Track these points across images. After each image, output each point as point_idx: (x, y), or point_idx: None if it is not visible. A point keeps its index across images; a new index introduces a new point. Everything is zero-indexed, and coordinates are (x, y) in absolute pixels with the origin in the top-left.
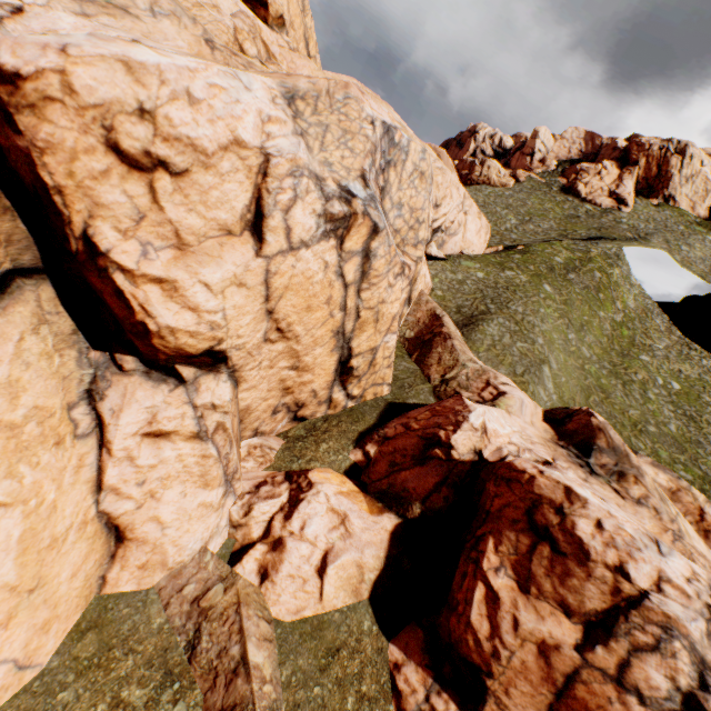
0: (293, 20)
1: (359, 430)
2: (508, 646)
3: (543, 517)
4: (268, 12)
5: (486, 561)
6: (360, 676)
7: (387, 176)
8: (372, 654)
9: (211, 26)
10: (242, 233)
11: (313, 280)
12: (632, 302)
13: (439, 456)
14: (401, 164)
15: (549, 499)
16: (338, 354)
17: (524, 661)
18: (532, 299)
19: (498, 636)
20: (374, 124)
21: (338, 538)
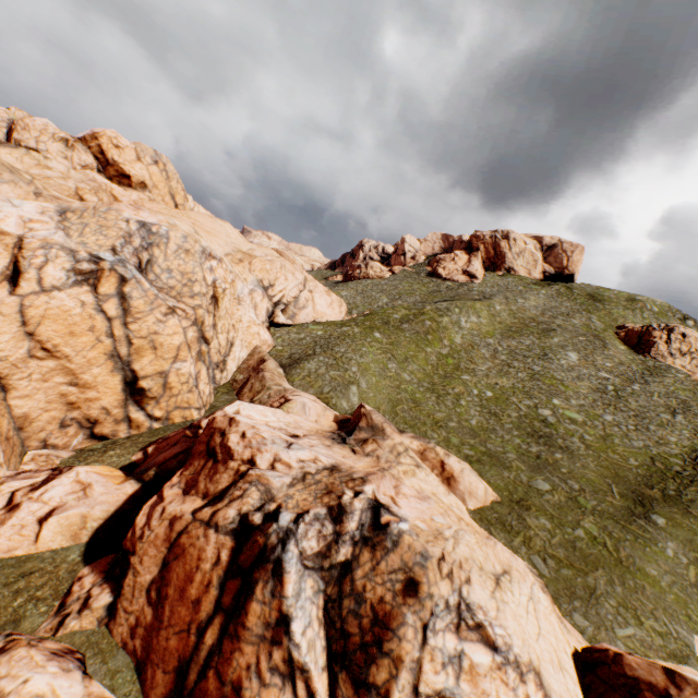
0: (158, 184)
1: (153, 440)
2: (152, 527)
3: (215, 441)
4: (132, 181)
5: (169, 482)
6: (42, 586)
7: (152, 252)
8: (64, 574)
9: (56, 187)
10: (2, 282)
11: (72, 313)
12: (459, 339)
13: (188, 434)
14: (165, 245)
15: (220, 428)
16: (121, 375)
17: (158, 533)
18: (358, 342)
19: (149, 524)
20: (130, 222)
21: (73, 499)
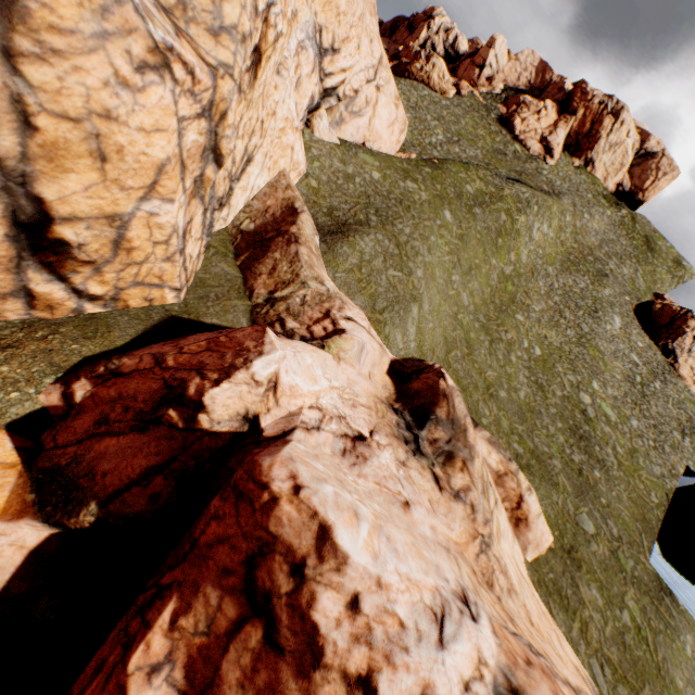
0: None
1: (83, 353)
2: None
3: (270, 576)
4: None
5: (140, 652)
6: None
7: None
8: None
9: None
10: None
11: None
12: (527, 257)
13: (173, 421)
14: None
15: (288, 546)
16: (1, 204)
17: None
18: (426, 223)
19: None
20: None
21: None
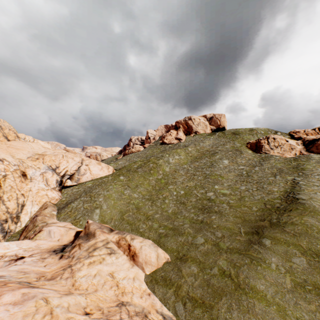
0: None
1: None
2: None
3: None
4: None
5: None
6: None
7: None
8: None
9: None
10: None
11: None
12: (168, 168)
13: None
14: None
15: None
16: None
17: None
18: (108, 184)
19: None
20: None
21: None
